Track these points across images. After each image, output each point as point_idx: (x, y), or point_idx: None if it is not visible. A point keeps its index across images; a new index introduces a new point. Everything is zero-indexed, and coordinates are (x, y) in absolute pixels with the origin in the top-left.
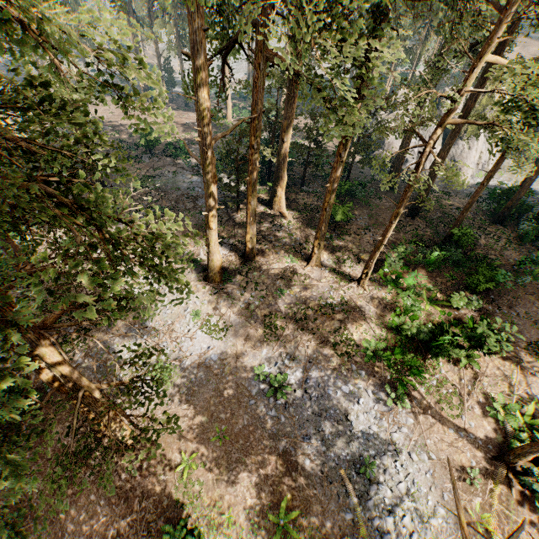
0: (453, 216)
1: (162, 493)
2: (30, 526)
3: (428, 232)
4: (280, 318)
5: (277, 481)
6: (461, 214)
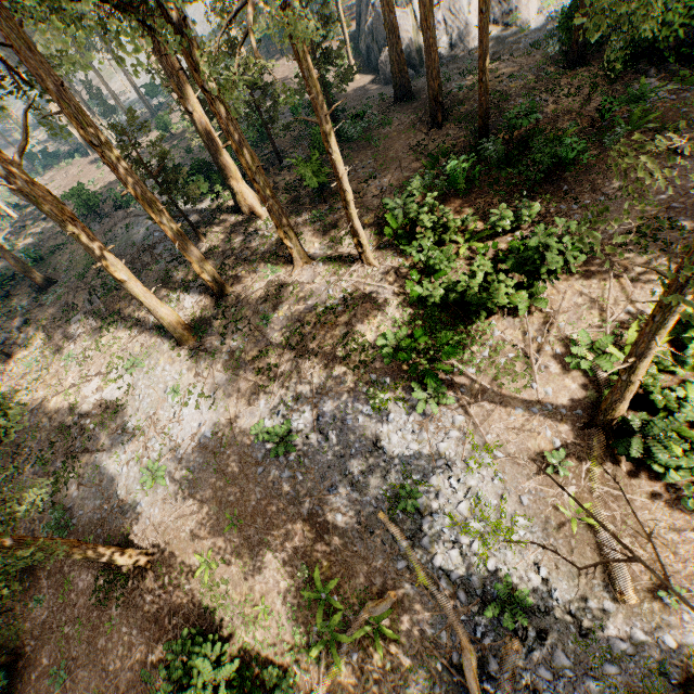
0: (503, 92)
1: (190, 605)
2: (76, 675)
3: (462, 138)
4: (271, 354)
5: (308, 551)
6: (479, 82)
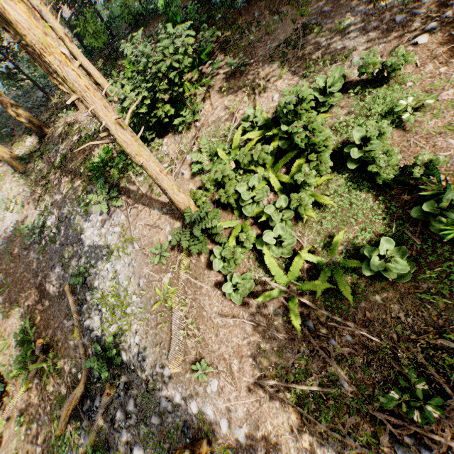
0: None
1: None
2: None
3: None
4: (50, 174)
5: (34, 309)
6: None
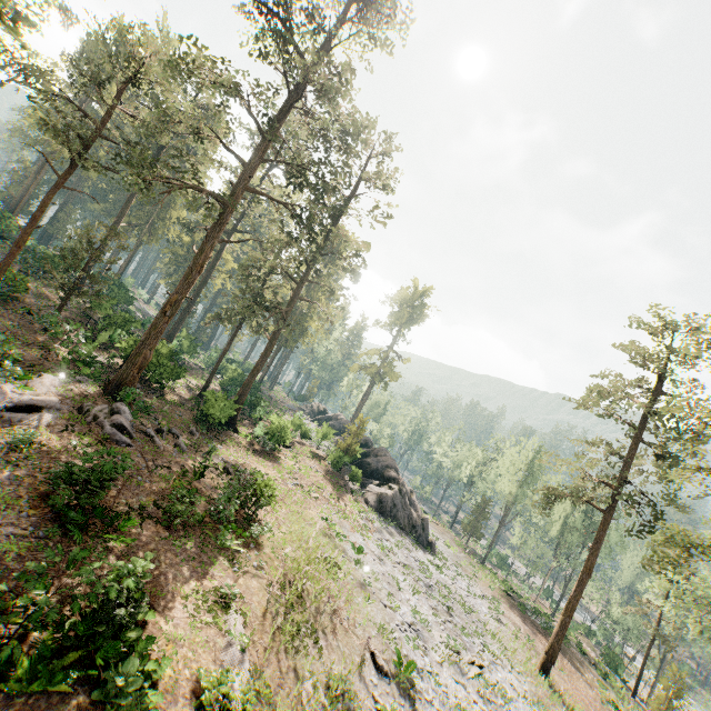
0: None
1: None
2: None
3: None
4: None
5: None
6: None
